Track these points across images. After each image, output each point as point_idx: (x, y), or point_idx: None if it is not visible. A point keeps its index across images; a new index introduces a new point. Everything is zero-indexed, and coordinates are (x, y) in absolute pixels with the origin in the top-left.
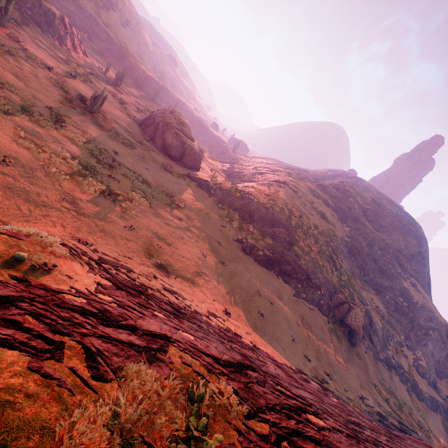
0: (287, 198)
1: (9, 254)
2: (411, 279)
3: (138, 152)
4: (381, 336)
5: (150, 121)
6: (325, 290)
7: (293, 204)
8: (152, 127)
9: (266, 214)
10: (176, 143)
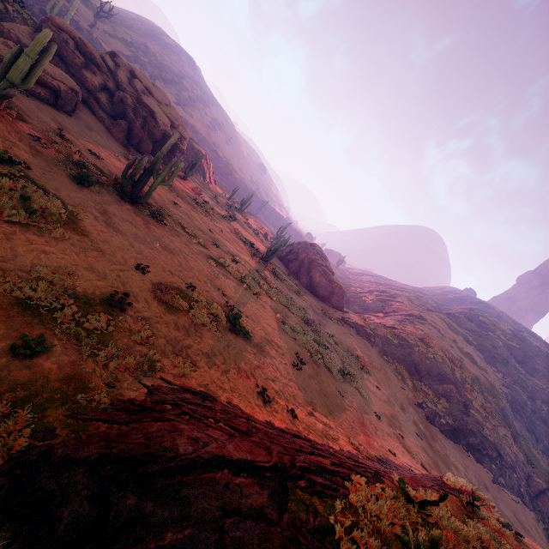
0: (435, 340)
1: (497, 521)
2: None
3: (305, 299)
4: None
5: (294, 256)
6: (520, 472)
7: (444, 347)
8: (296, 262)
9: (431, 367)
10: (325, 281)
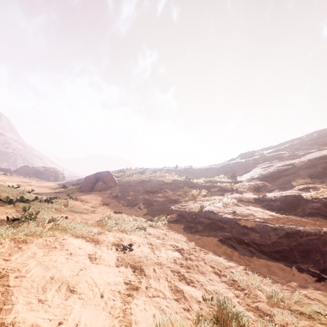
0: None
1: None
2: None
3: None
4: (156, 186)
5: None
6: None
7: None
8: None
9: None
10: None
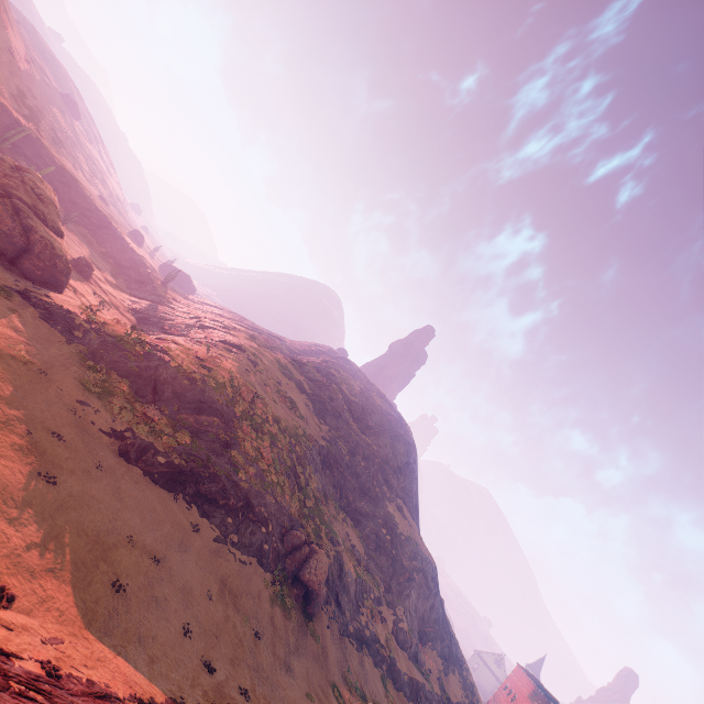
0: (237, 370)
1: None
2: (398, 501)
3: None
4: (353, 593)
5: None
6: (276, 525)
7: (246, 380)
8: None
9: (189, 390)
10: (11, 225)
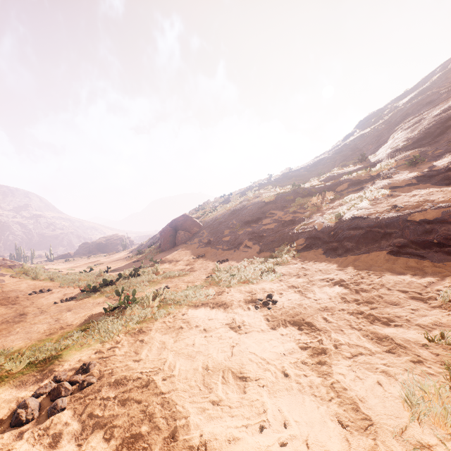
0: None
1: None
2: None
3: None
4: (255, 212)
5: None
6: None
7: None
8: None
9: None
10: None
